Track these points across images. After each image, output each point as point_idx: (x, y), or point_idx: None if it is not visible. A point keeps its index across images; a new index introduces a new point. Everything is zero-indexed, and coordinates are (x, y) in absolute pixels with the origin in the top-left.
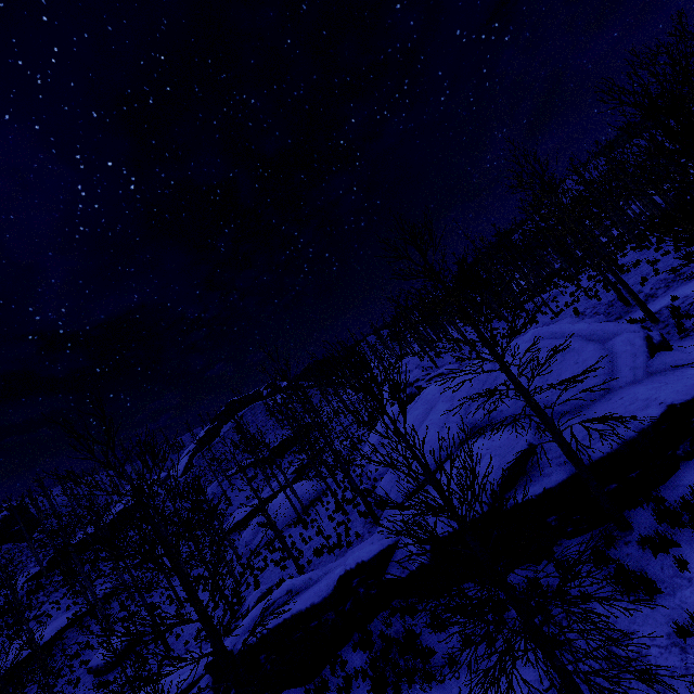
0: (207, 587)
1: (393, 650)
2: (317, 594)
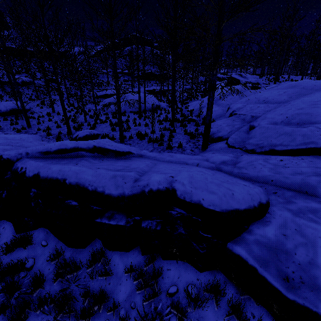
0: (72, 111)
1: None
2: (116, 181)
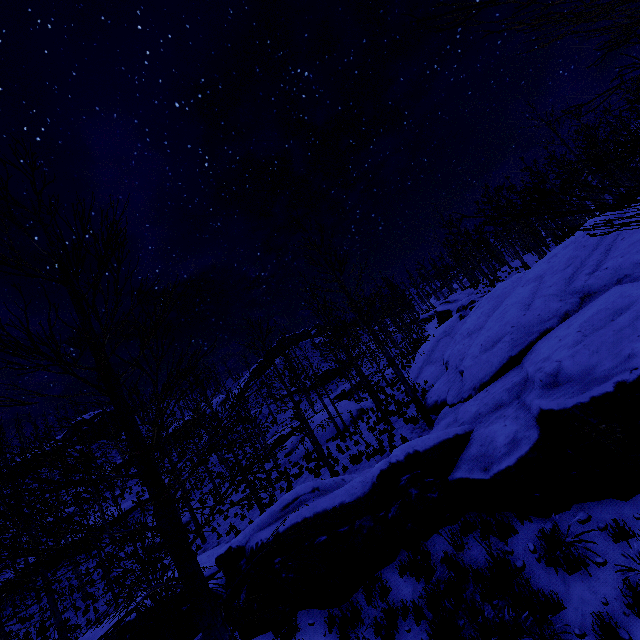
0: (247, 489)
1: (468, 586)
2: (348, 492)
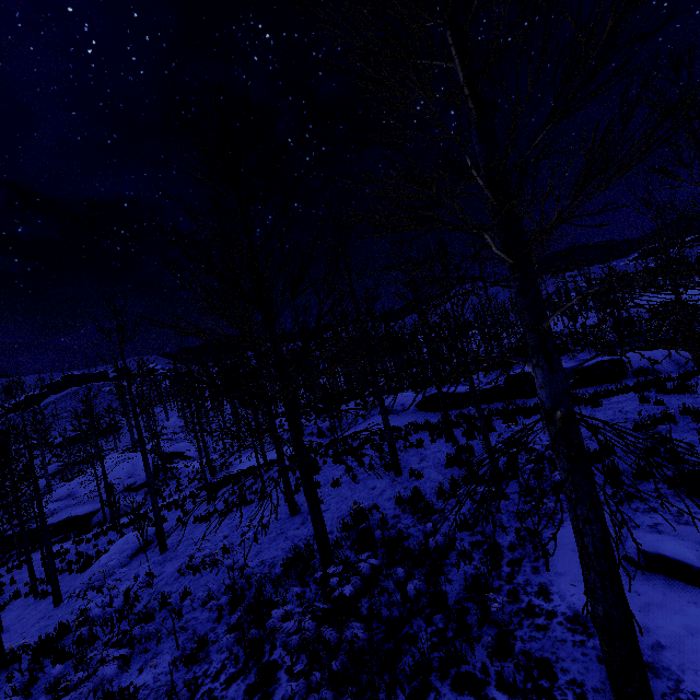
0: None
1: None
2: None
